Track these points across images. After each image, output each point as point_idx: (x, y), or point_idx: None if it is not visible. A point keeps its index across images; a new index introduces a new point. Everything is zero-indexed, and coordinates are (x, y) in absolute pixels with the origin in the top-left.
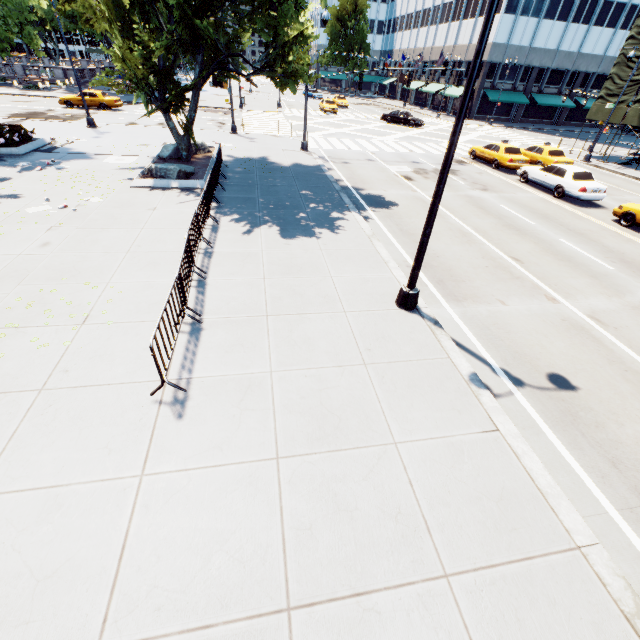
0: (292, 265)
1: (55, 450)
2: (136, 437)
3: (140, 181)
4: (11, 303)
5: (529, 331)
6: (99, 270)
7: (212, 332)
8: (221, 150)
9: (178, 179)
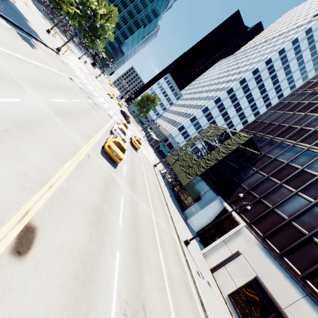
0: None
1: None
2: None
3: None
4: None
5: None
6: None
7: None
8: None
9: None
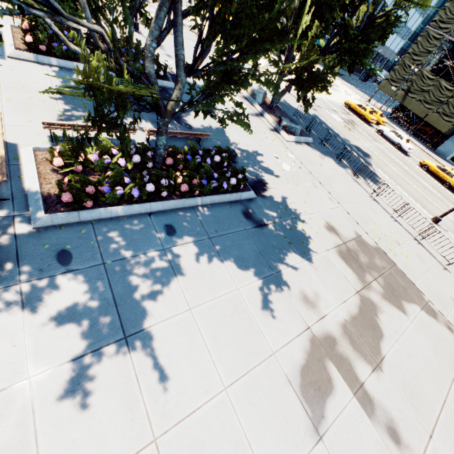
0: (398, 205)
1: (449, 287)
2: (452, 280)
3: (290, 137)
4: (375, 239)
5: (453, 228)
6: (367, 215)
7: (422, 242)
8: (297, 108)
9: (299, 135)
